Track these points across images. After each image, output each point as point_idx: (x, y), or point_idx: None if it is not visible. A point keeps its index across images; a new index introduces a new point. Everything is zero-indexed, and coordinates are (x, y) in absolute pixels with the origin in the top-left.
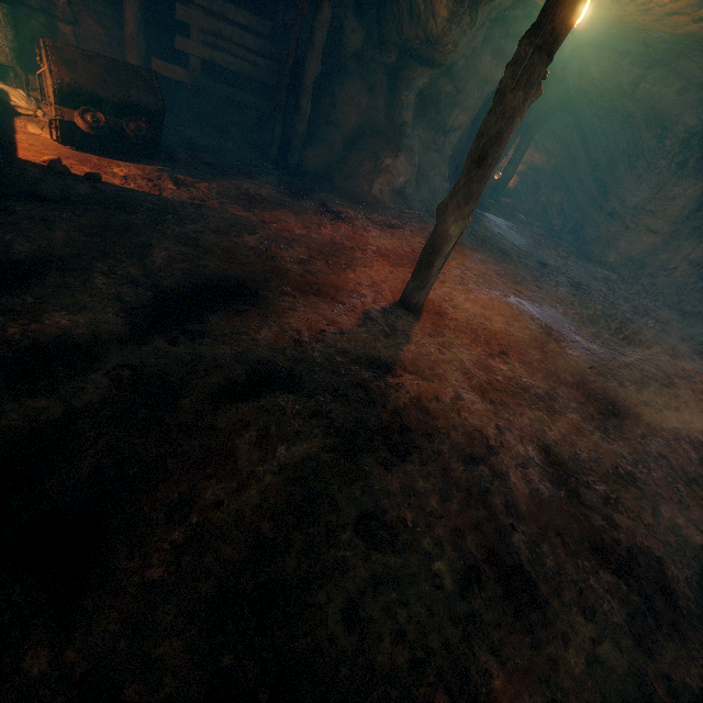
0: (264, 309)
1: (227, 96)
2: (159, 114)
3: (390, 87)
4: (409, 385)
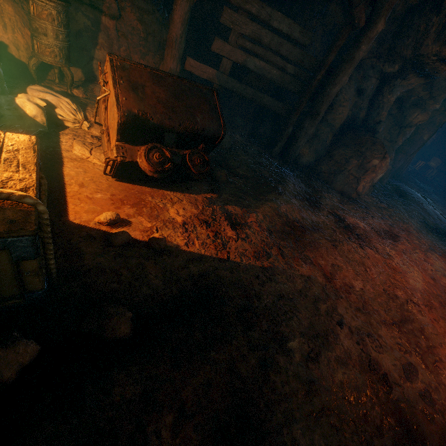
0: None
1: (248, 96)
2: (217, 139)
3: (375, 90)
4: None
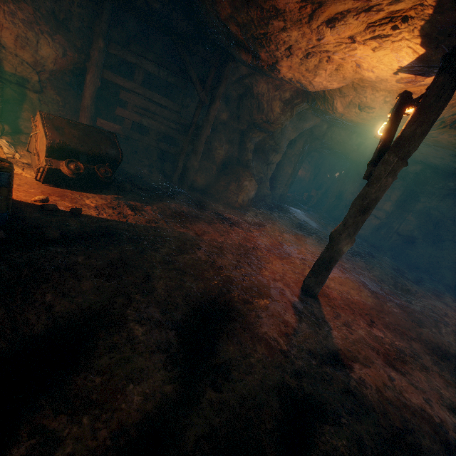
0: (243, 321)
1: (148, 143)
2: (118, 161)
3: (240, 140)
4: (364, 376)
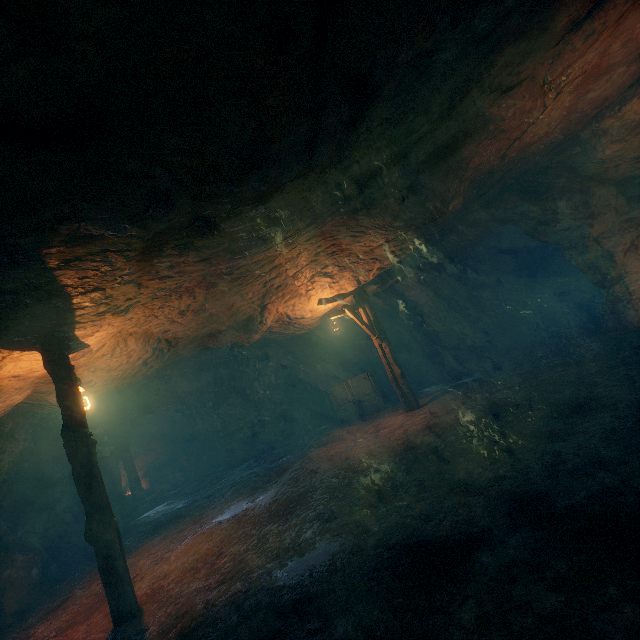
0: None
1: None
2: None
3: None
4: None
